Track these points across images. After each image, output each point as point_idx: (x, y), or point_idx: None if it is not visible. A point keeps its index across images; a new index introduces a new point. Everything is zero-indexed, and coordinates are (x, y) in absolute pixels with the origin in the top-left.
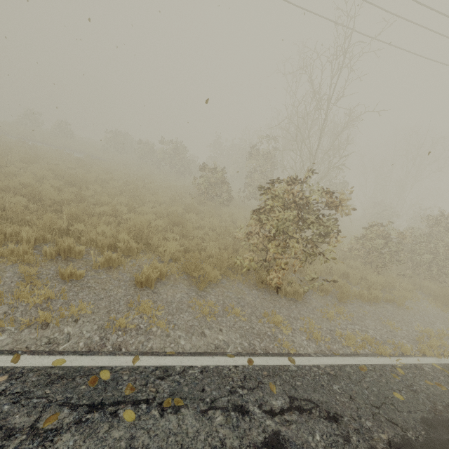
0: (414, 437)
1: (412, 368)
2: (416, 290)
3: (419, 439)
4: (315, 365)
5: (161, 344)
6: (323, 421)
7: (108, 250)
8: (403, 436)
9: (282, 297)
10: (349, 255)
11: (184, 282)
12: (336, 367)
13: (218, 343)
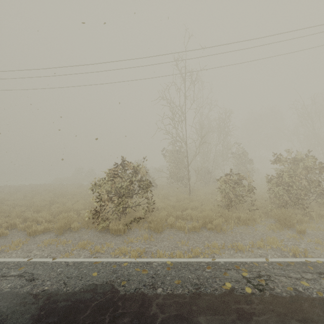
0: (66, 290)
1: (141, 263)
2: (271, 220)
3: (68, 291)
4: (66, 261)
5: (3, 255)
6: (23, 280)
7: (39, 223)
8: (59, 289)
9: (111, 233)
10: (220, 203)
11: (57, 232)
12: (79, 262)
13: (32, 255)
